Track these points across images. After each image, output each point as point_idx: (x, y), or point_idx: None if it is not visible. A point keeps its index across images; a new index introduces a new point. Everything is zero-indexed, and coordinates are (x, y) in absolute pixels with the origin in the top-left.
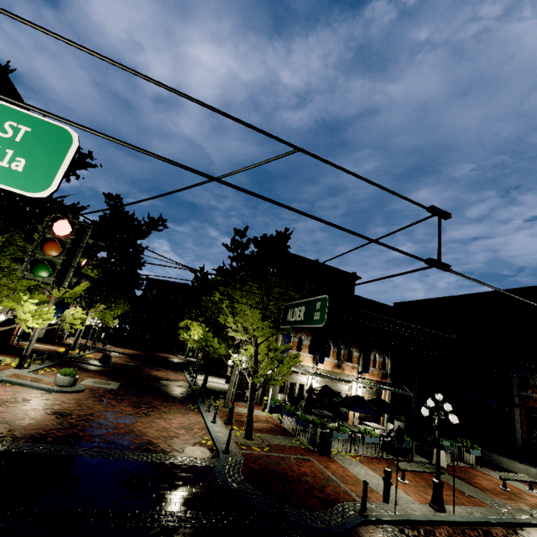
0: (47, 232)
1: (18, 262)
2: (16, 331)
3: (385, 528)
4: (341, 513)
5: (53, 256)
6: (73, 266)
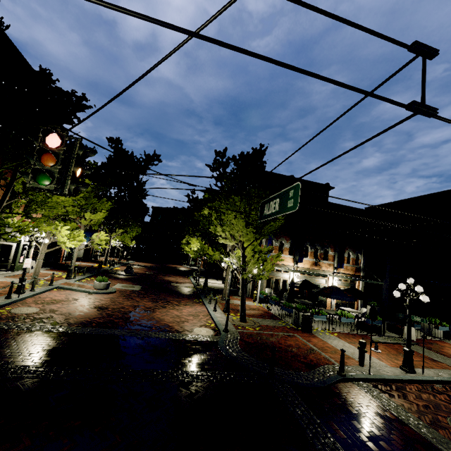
0: (41, 145)
1: (25, 174)
2: (63, 253)
3: (361, 384)
4: (322, 373)
5: (50, 166)
6: (69, 175)
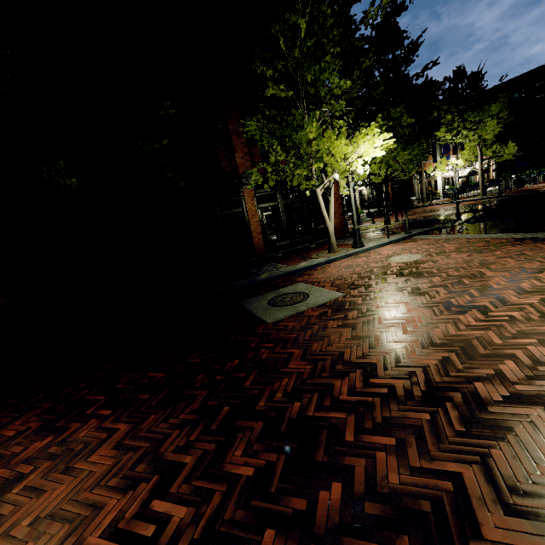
0: None
1: None
2: None
3: None
4: None
5: None
6: None
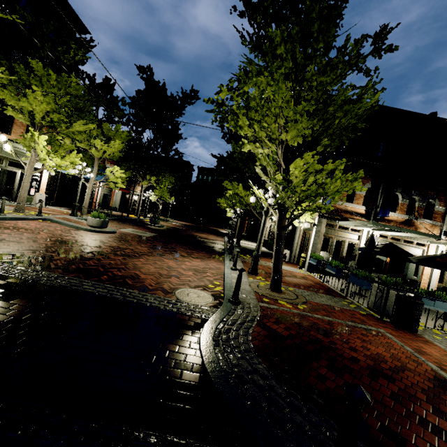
0: None
1: None
2: (95, 199)
3: None
4: None
5: None
6: None
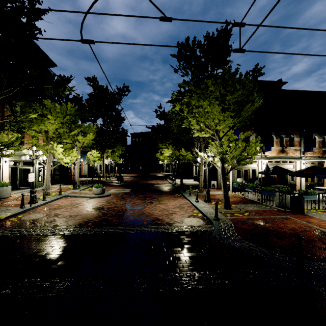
0: None
1: None
2: (72, 173)
3: None
4: None
5: None
6: None
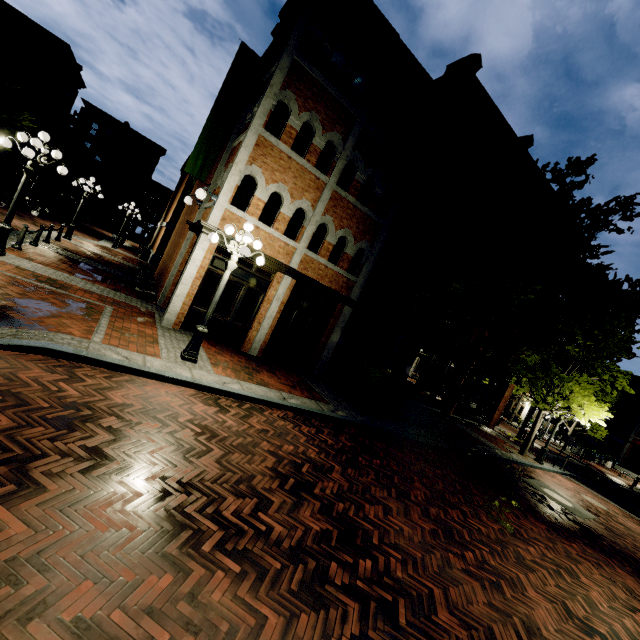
0: None
1: None
2: None
3: None
4: (636, 489)
5: None
6: None
